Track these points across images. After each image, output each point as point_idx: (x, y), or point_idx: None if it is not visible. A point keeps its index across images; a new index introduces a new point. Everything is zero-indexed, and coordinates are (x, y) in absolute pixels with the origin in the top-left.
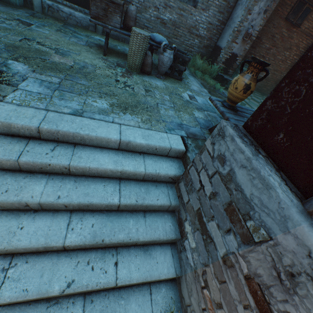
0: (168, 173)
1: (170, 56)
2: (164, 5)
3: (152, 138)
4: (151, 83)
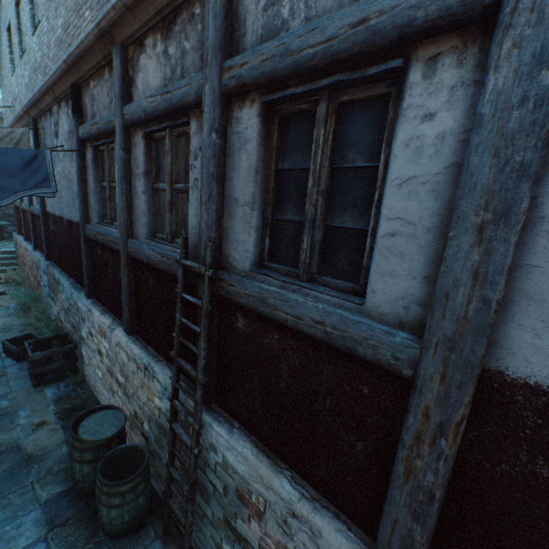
0: (11, 256)
1: (14, 228)
2: (6, 207)
3: (2, 250)
4: (5, 242)
